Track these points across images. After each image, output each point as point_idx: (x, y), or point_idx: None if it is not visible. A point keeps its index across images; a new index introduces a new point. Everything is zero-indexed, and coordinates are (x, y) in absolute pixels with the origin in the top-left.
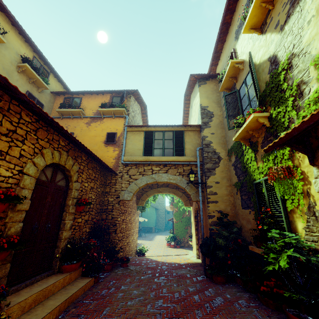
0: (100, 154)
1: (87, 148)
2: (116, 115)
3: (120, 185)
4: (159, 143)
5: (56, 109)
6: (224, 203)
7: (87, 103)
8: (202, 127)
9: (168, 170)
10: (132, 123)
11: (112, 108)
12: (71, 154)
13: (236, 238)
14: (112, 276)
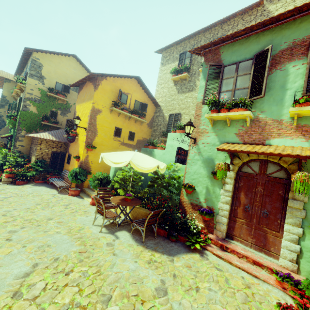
0: None
1: None
2: None
3: None
4: None
5: None
6: None
7: None
8: (0, 107)
9: None
10: None
11: None
12: None
13: None
14: None
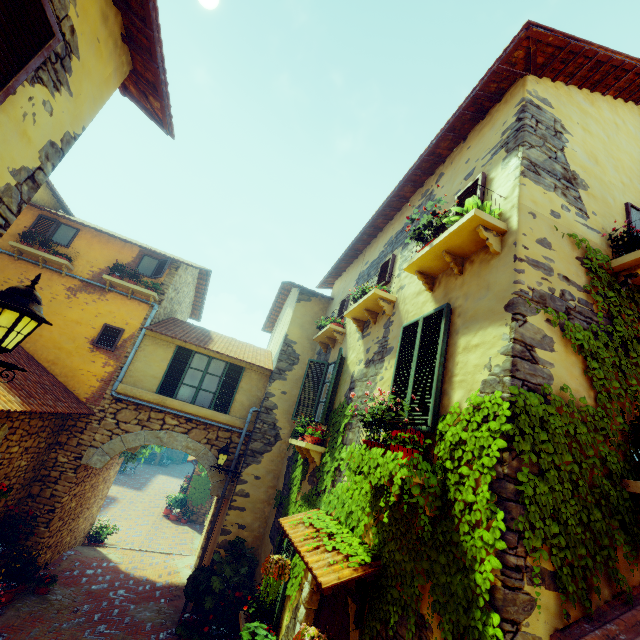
0: (75, 364)
1: (37, 412)
2: (136, 297)
3: (92, 436)
4: (195, 377)
5: (9, 241)
6: (254, 514)
7: (86, 247)
8: (273, 376)
9: (191, 430)
10: (166, 311)
11: (132, 284)
12: (1, 413)
13: (248, 573)
14: (6, 620)
